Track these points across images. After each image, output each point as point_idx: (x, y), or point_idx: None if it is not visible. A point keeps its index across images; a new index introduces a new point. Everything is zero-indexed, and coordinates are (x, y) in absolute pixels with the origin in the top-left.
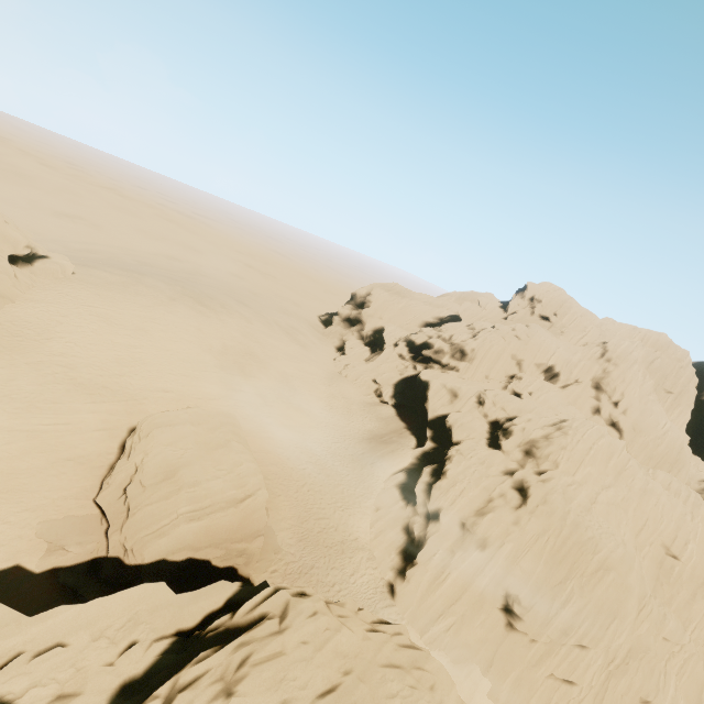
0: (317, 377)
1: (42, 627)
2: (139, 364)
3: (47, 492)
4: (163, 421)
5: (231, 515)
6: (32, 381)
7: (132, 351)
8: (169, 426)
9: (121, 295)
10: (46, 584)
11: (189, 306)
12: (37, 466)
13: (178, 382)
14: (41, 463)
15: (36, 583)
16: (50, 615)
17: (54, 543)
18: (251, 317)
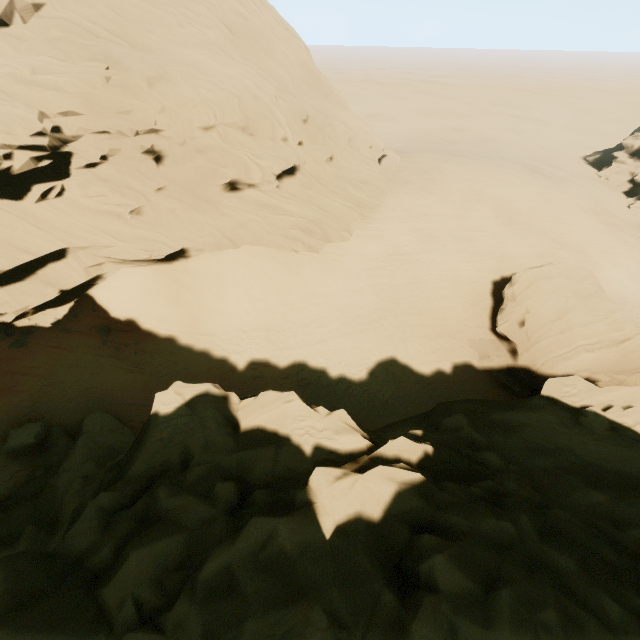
0: (620, 229)
1: (612, 395)
2: (476, 231)
3: (463, 322)
4: (541, 275)
5: (614, 352)
6: (425, 249)
7: (467, 221)
8: (547, 278)
9: (436, 175)
10: (486, 376)
11: (482, 173)
12: (452, 306)
13: (508, 243)
14: (453, 304)
15: (481, 375)
16: (612, 389)
17: (481, 354)
18: (528, 173)
